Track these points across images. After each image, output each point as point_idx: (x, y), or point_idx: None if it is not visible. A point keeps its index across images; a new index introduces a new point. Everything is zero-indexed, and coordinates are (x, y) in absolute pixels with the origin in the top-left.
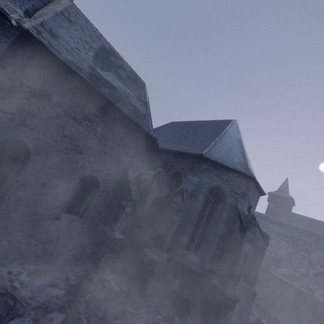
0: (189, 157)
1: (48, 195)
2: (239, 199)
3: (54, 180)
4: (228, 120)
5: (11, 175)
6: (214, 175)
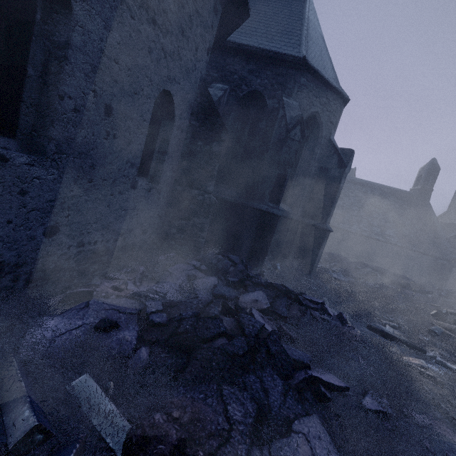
0: (275, 63)
1: (118, 139)
2: (333, 130)
3: (123, 99)
4: None
5: (30, 75)
6: (314, 97)
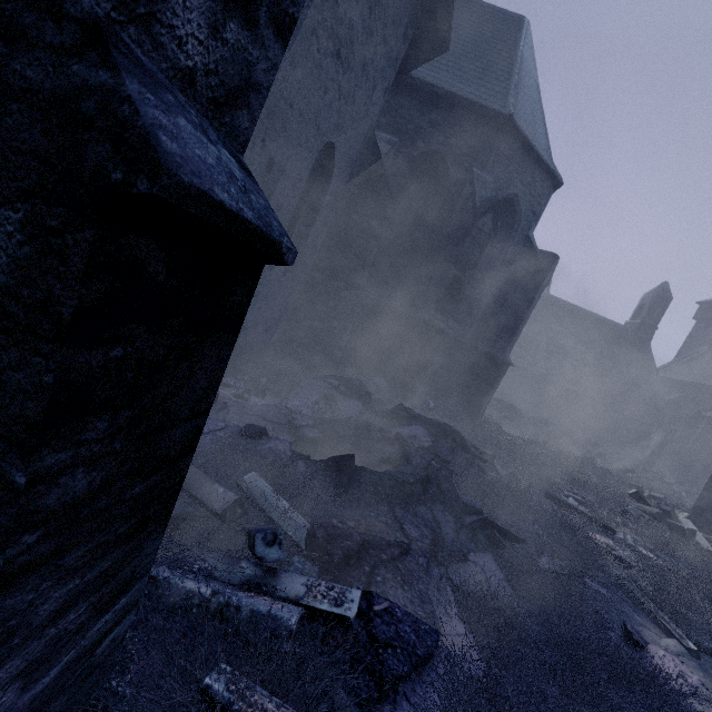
0: (468, 117)
1: (271, 202)
2: (533, 224)
3: (287, 151)
4: (512, 13)
5: None
6: (515, 173)
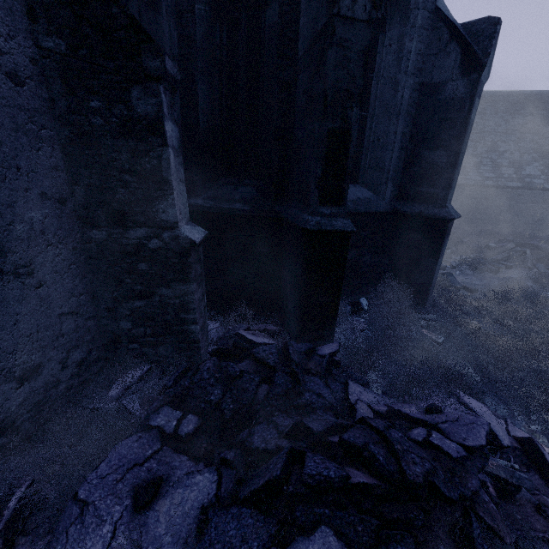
0: None
1: None
2: None
3: None
4: None
5: None
6: None
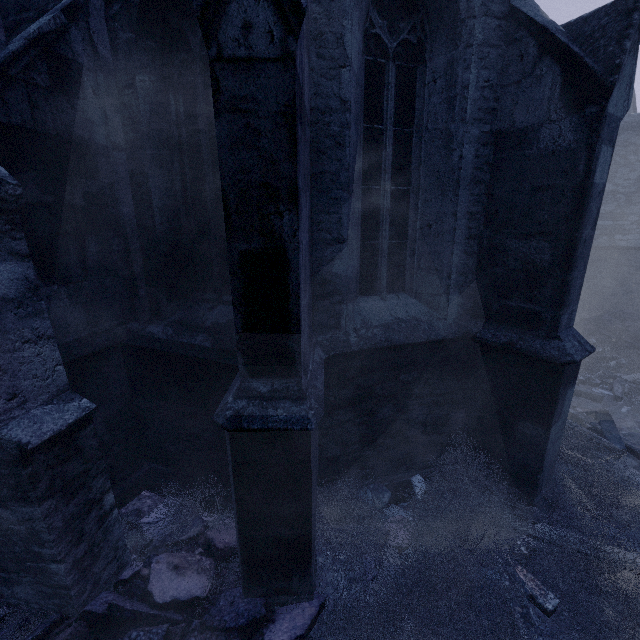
0: None
1: None
2: None
3: None
4: None
5: None
6: None
